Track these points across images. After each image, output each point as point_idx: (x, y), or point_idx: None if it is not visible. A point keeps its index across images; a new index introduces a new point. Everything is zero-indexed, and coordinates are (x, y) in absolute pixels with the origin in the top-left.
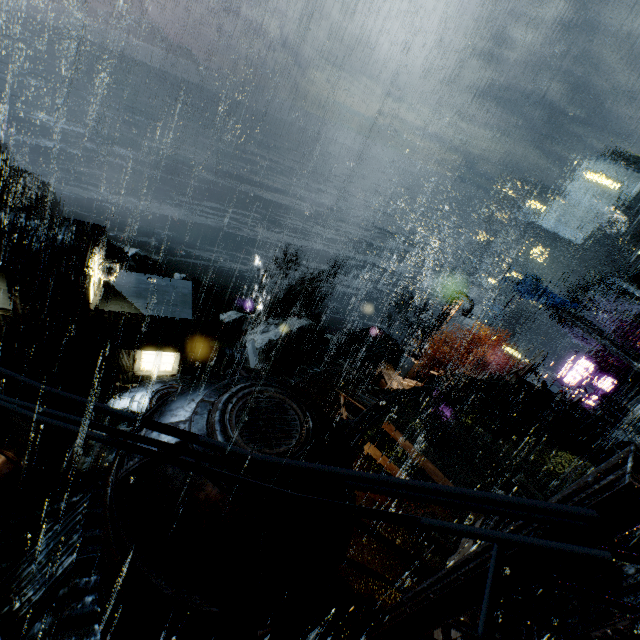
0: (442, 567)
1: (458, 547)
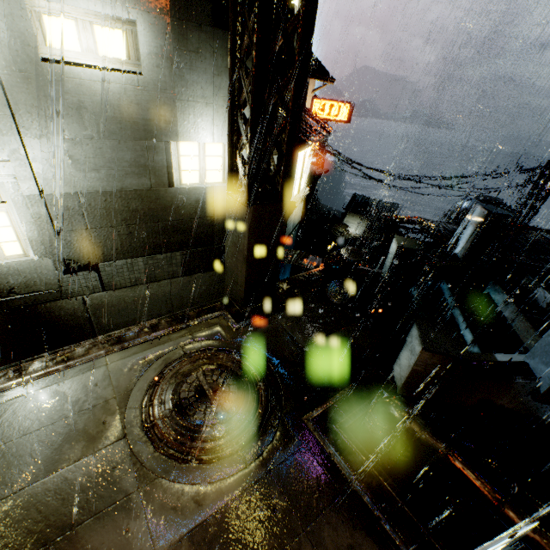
0: None
1: None
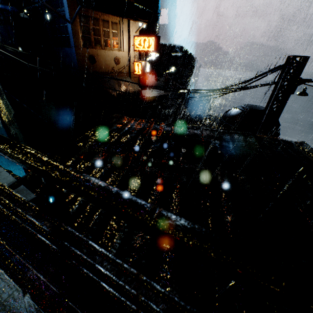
0: None
1: None
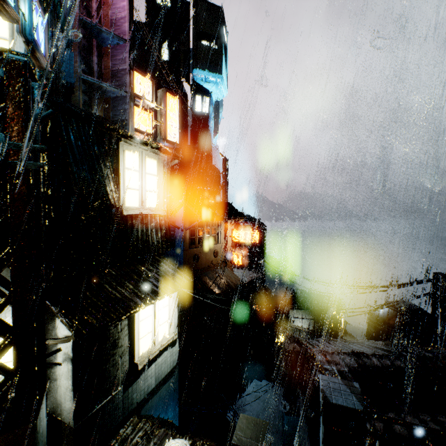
0: None
1: None
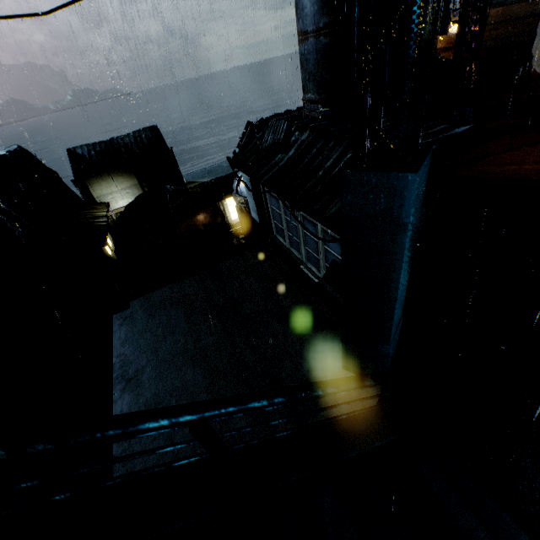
0: (529, 55)
1: (536, 34)
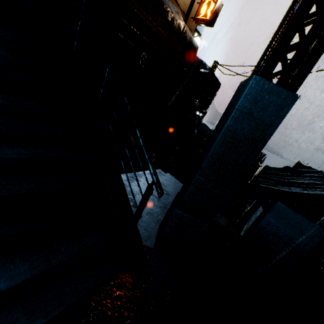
0: None
1: None
